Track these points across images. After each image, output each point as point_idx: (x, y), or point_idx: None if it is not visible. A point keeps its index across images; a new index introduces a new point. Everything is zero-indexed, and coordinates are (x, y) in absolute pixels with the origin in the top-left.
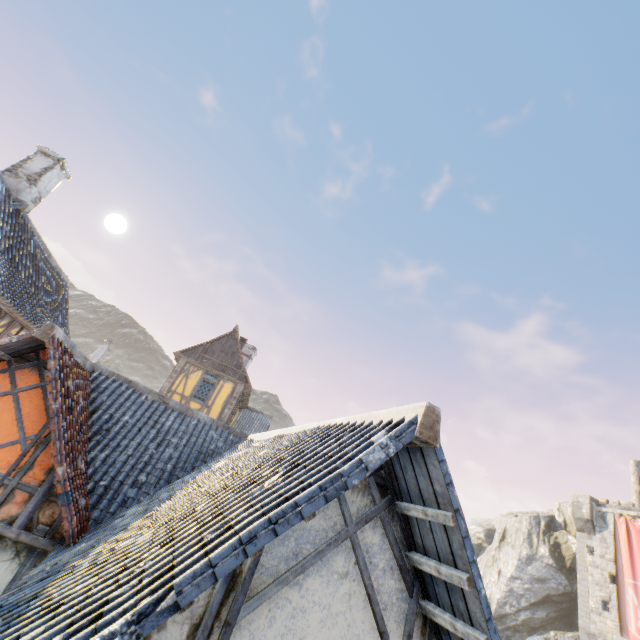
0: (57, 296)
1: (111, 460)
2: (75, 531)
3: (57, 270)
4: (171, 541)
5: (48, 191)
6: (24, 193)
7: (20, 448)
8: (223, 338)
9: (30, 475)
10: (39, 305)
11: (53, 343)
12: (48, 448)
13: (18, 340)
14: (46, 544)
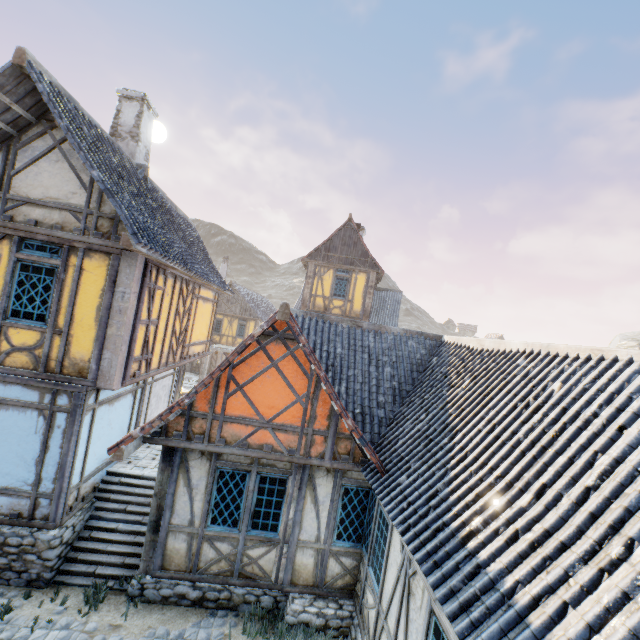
0: (198, 244)
1: (351, 391)
2: (380, 462)
3: (184, 219)
4: (632, 542)
5: (149, 141)
6: (137, 155)
7: (300, 406)
8: (340, 231)
9: (317, 423)
10: (198, 261)
11: (293, 320)
12: (319, 401)
13: (267, 327)
14: (352, 467)
